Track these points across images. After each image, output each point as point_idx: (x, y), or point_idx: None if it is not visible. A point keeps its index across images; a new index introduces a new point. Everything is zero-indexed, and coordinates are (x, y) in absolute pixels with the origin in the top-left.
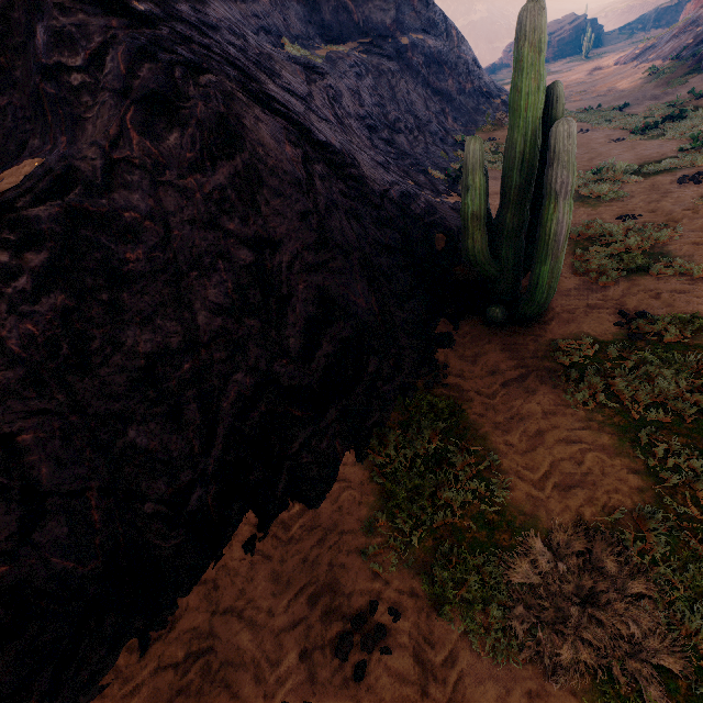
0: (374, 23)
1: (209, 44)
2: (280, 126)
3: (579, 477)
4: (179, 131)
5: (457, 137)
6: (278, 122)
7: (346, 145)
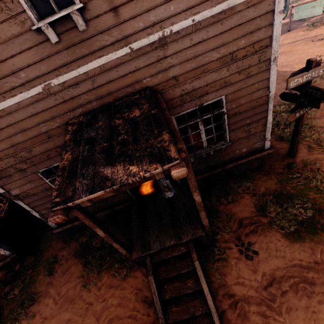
0: None
1: None
2: None
3: None
4: None
5: None
6: None
7: None
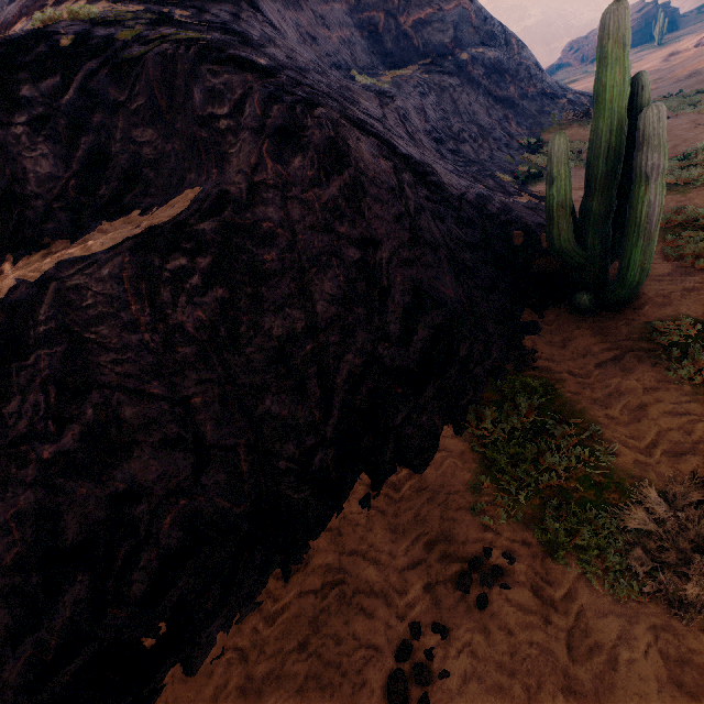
0: (433, 44)
1: (311, 84)
2: (374, 144)
3: (690, 445)
4: (301, 155)
5: (522, 141)
6: (372, 141)
7: (422, 157)
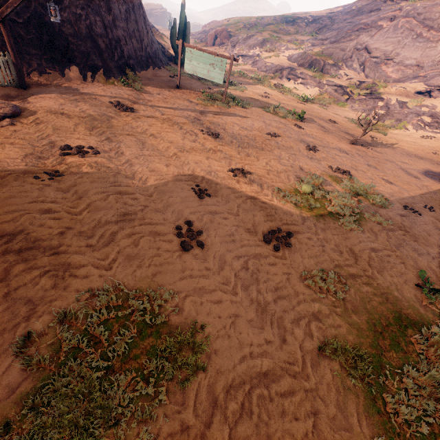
0: None
1: None
2: None
3: None
4: None
5: None
6: None
7: None
